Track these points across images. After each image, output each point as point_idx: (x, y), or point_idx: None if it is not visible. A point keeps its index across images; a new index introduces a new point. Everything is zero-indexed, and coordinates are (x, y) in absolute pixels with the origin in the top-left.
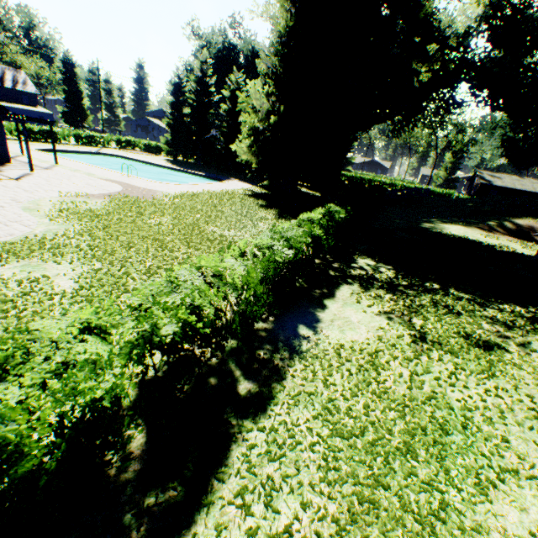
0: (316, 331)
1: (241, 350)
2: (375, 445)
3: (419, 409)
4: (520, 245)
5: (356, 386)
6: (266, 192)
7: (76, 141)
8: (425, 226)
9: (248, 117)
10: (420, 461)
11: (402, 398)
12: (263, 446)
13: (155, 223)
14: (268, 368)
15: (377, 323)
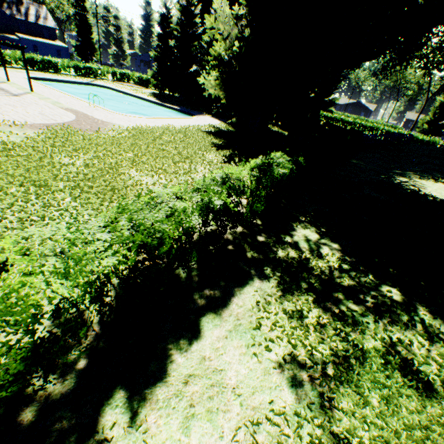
0: (136, 418)
1: None
2: None
3: None
4: None
5: None
6: (231, 130)
7: (75, 72)
8: (399, 181)
9: (216, 45)
10: None
11: None
12: None
13: (68, 162)
14: None
15: (269, 395)
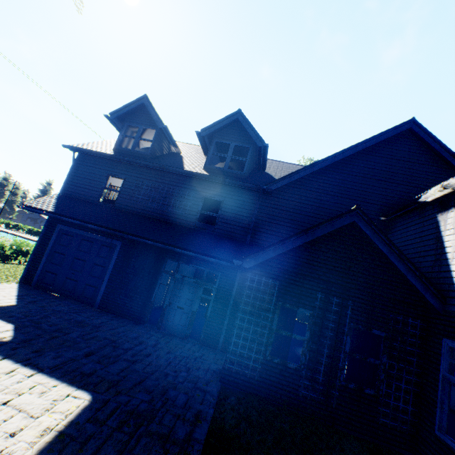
0: None
1: None
2: None
3: None
4: None
5: None
6: None
7: None
8: None
9: None
10: None
11: None
12: None
13: None
14: None
15: None
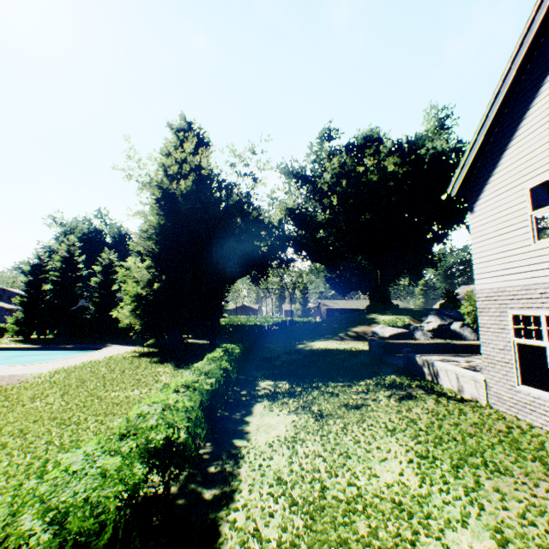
0: (249, 439)
1: (194, 473)
2: (314, 482)
3: (331, 452)
4: (361, 344)
5: (290, 457)
6: (154, 350)
7: None
8: (300, 347)
9: (129, 286)
10: (340, 477)
11: (320, 451)
12: (243, 518)
13: (40, 404)
14: (223, 475)
15: (290, 419)
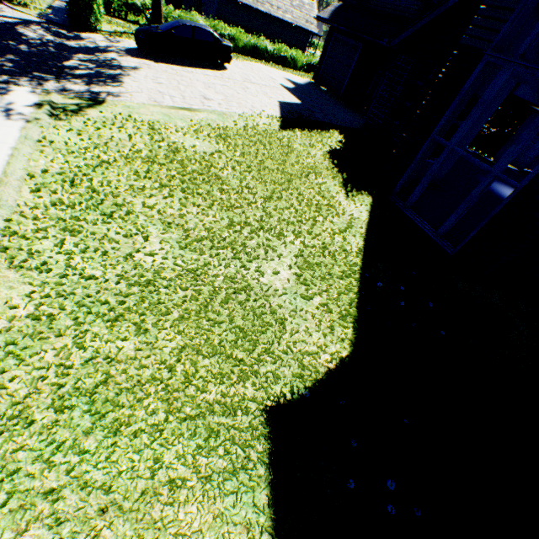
0: None
1: None
2: None
3: None
4: None
5: None
6: None
7: None
8: None
9: None
10: None
11: None
12: None
13: None
14: None
15: None
